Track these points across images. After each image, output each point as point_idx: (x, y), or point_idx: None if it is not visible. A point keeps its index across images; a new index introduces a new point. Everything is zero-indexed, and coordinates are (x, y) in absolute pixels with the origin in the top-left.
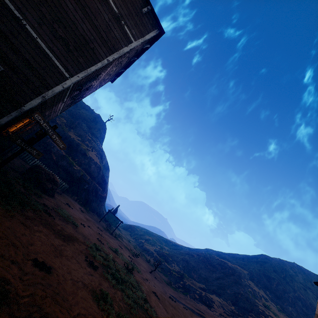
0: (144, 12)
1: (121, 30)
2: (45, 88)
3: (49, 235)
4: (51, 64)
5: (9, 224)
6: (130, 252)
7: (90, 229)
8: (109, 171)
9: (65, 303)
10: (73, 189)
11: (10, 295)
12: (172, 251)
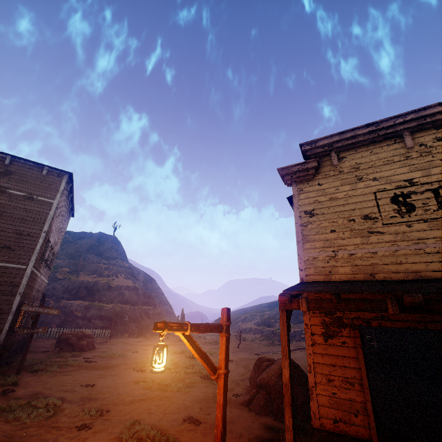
0: (46, 174)
1: (39, 203)
2: (17, 286)
3: (92, 372)
4: (9, 269)
5: (54, 379)
6: (212, 344)
7: (146, 350)
8: (155, 281)
9: (107, 392)
10: (119, 328)
11: (66, 399)
12: (274, 311)
